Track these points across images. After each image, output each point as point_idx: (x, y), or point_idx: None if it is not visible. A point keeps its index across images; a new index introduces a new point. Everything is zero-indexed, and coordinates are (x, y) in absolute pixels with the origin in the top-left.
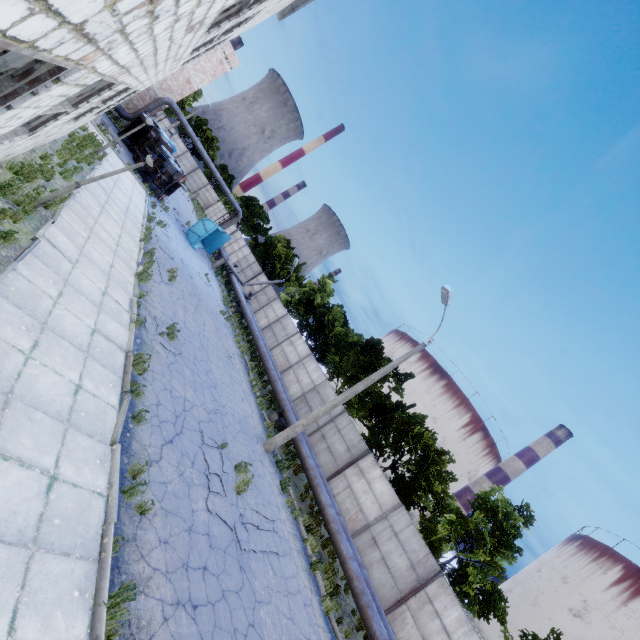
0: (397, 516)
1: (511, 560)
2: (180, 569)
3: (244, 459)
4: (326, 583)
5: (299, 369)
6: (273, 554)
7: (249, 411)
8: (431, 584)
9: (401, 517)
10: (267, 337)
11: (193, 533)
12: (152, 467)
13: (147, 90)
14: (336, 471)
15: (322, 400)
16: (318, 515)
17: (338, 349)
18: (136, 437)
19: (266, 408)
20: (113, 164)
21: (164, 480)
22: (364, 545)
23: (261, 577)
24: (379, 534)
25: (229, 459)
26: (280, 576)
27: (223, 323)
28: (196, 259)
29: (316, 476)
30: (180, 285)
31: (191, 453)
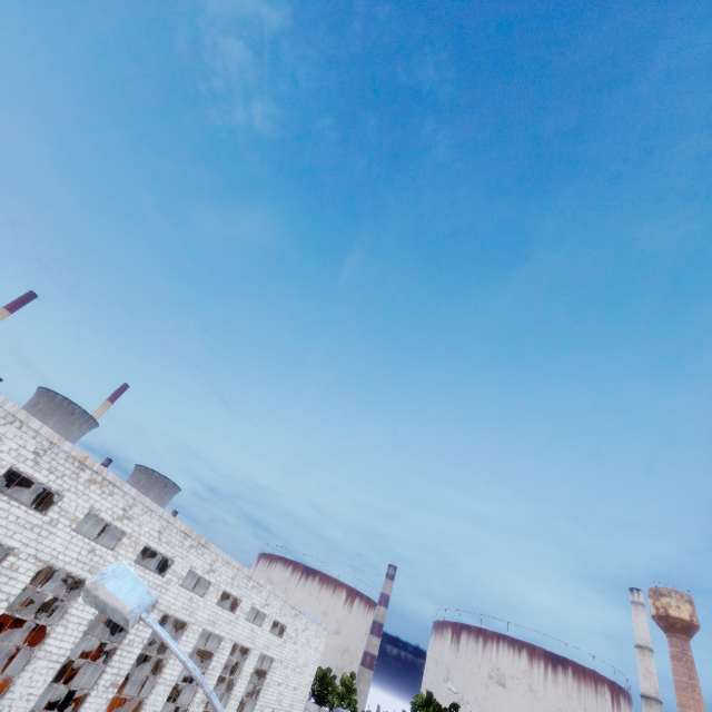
0: (321, 711)
1: (354, 695)
2: None
3: None
4: None
5: None
6: None
7: None
8: None
9: (322, 711)
10: None
11: None
12: None
13: None
14: None
15: None
16: None
17: None
18: None
19: None
20: None
21: None
22: None
23: None
24: None
25: None
26: None
27: None
28: None
29: None
30: None
31: None
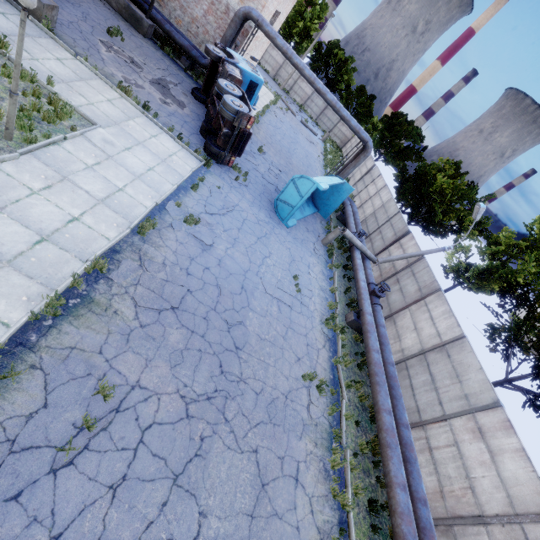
0: None
1: None
2: None
3: None
4: None
5: None
6: None
7: None
8: None
9: None
10: (417, 382)
11: None
12: None
13: (227, 15)
14: None
15: None
16: None
17: None
18: None
19: None
20: (106, 139)
21: None
22: None
23: None
24: None
25: None
26: None
27: (302, 415)
28: (284, 248)
29: None
30: (147, 406)
31: None
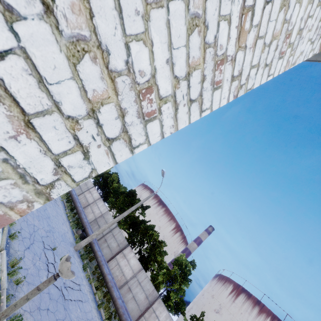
0: (140, 274)
1: (187, 285)
2: (36, 310)
3: (65, 255)
4: (105, 313)
5: (94, 206)
6: (80, 301)
7: (66, 230)
8: (155, 303)
9: (142, 274)
10: (76, 189)
11: (41, 293)
12: (20, 261)
13: None
14: (111, 257)
15: (105, 221)
16: (102, 281)
17: (115, 195)
18: (11, 246)
19: (75, 227)
20: None
21: (26, 267)
22: (124, 292)
23: (74, 312)
24: (132, 285)
25: (57, 255)
26: (83, 312)
27: None
28: None
29: (102, 260)
30: None
31: (38, 253)
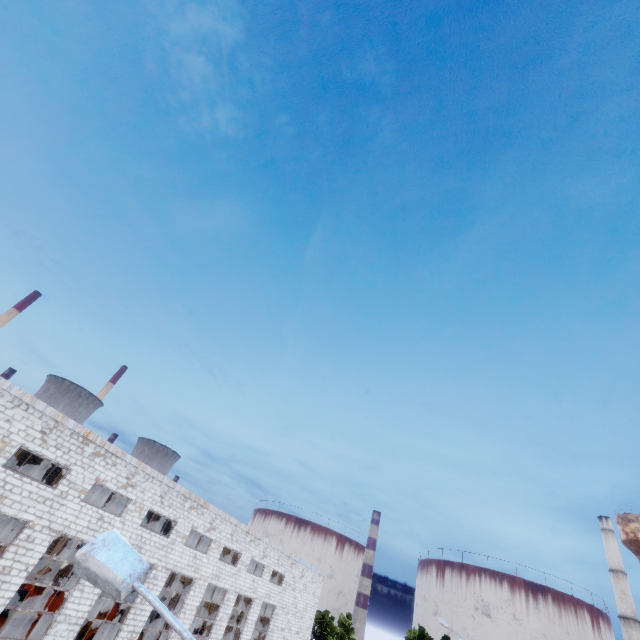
0: None
1: (351, 634)
2: None
3: None
4: None
5: None
6: None
7: None
8: None
9: None
10: None
11: None
12: None
13: None
14: None
15: None
16: None
17: None
18: None
19: None
20: None
21: None
22: None
23: None
24: None
25: None
26: None
27: None
28: None
29: None
30: None
31: None
